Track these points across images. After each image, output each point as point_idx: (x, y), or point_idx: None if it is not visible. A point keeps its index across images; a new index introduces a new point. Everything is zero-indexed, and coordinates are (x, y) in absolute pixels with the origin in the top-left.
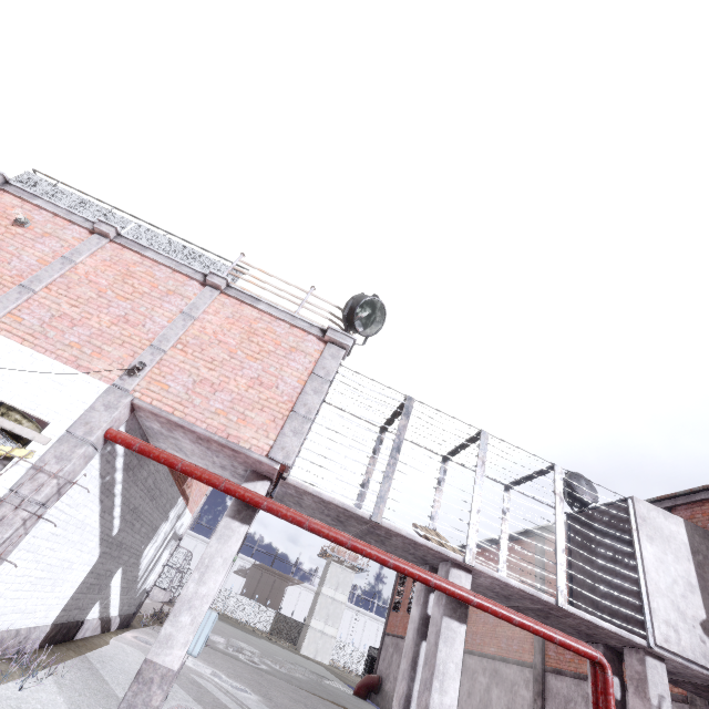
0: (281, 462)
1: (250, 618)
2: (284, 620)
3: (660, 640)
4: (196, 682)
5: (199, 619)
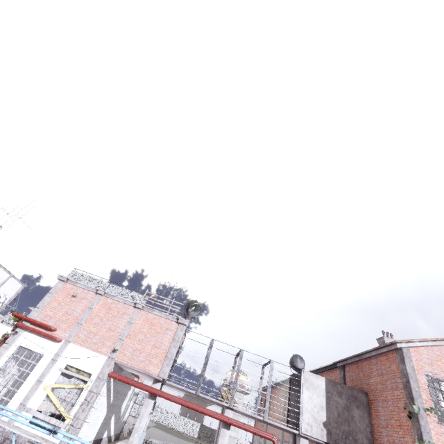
0: (163, 377)
1: (185, 429)
2: (205, 429)
3: (303, 431)
4: None
5: (140, 435)
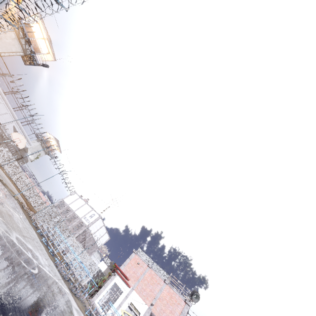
0: None
1: None
2: None
3: None
4: None
5: None
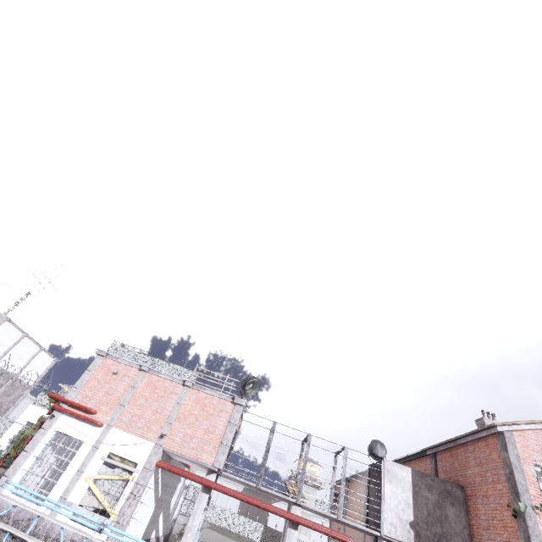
0: (218, 468)
1: (246, 532)
2: (270, 532)
3: (386, 532)
4: None
5: (194, 535)
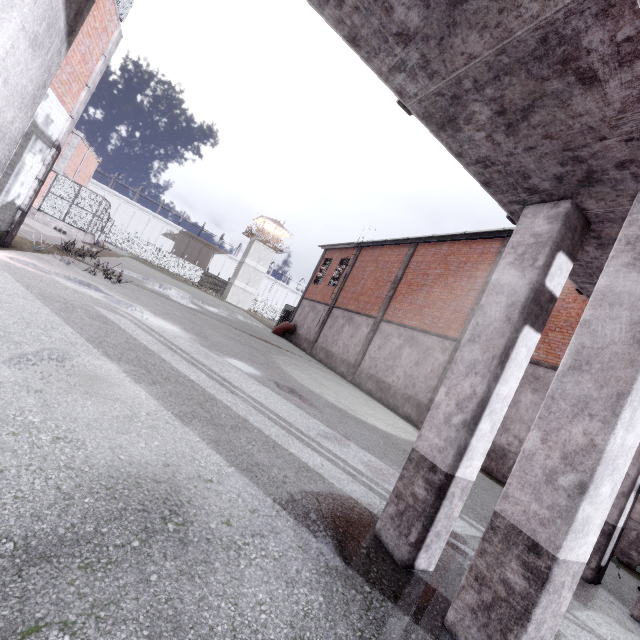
0: None
1: (181, 272)
2: (211, 278)
3: None
4: (102, 318)
5: None
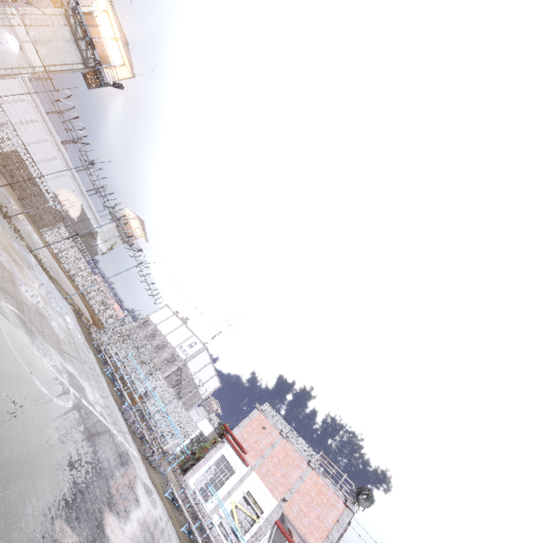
0: None
1: None
2: None
3: None
4: None
5: None
